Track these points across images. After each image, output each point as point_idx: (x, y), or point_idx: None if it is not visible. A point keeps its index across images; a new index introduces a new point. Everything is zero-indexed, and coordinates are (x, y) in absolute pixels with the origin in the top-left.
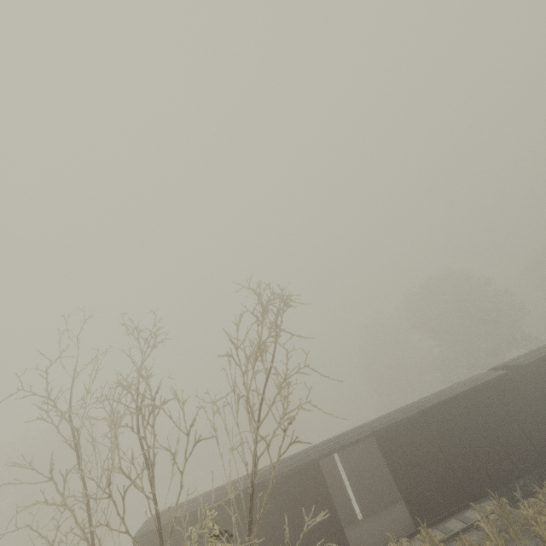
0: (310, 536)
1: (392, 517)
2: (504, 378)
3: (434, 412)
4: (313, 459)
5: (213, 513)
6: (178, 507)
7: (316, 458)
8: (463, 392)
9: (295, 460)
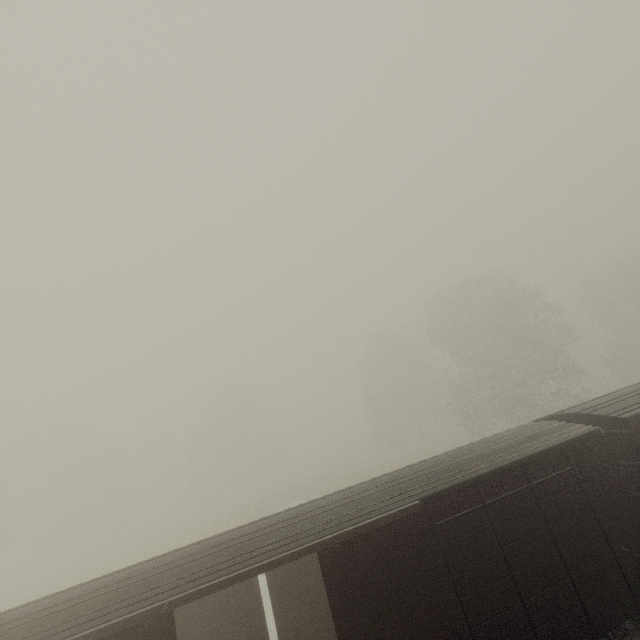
0: None
1: None
2: (590, 440)
3: (453, 501)
4: (157, 607)
5: None
6: None
7: (164, 604)
8: (515, 462)
9: (128, 594)
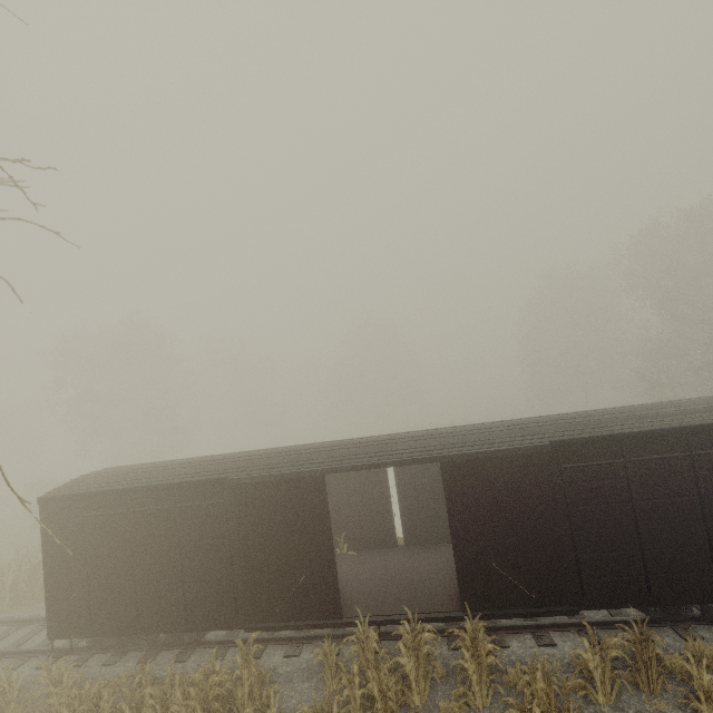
0: (283, 569)
1: (442, 567)
2: None
3: (587, 451)
4: (314, 470)
5: (146, 499)
6: (121, 472)
7: (319, 470)
8: (678, 428)
9: (293, 459)
